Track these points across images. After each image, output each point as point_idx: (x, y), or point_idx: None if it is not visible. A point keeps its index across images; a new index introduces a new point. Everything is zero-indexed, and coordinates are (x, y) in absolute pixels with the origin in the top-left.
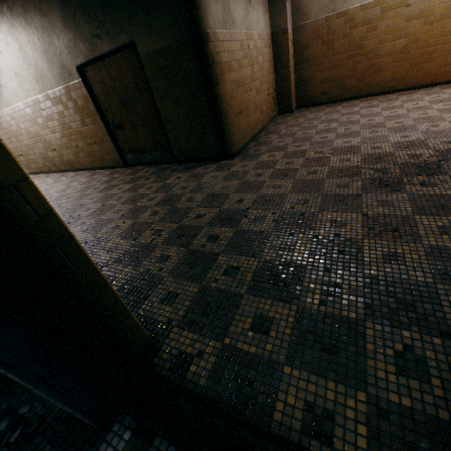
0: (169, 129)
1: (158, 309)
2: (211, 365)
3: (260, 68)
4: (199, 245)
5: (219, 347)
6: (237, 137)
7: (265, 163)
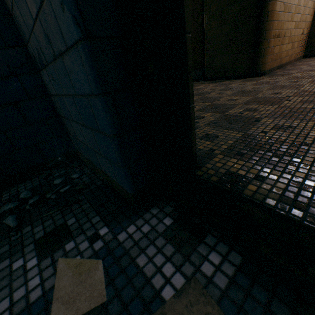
0: (207, 49)
1: (197, 142)
2: (280, 190)
3: (304, 3)
4: (235, 113)
5: (287, 178)
6: (269, 59)
7: (299, 77)
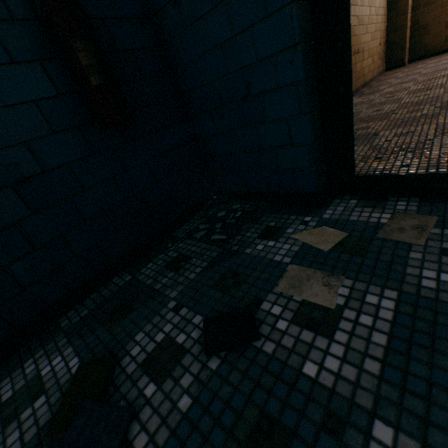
0: None
1: None
2: (424, 167)
3: (376, 12)
4: None
5: (426, 161)
6: (353, 78)
7: (392, 92)
